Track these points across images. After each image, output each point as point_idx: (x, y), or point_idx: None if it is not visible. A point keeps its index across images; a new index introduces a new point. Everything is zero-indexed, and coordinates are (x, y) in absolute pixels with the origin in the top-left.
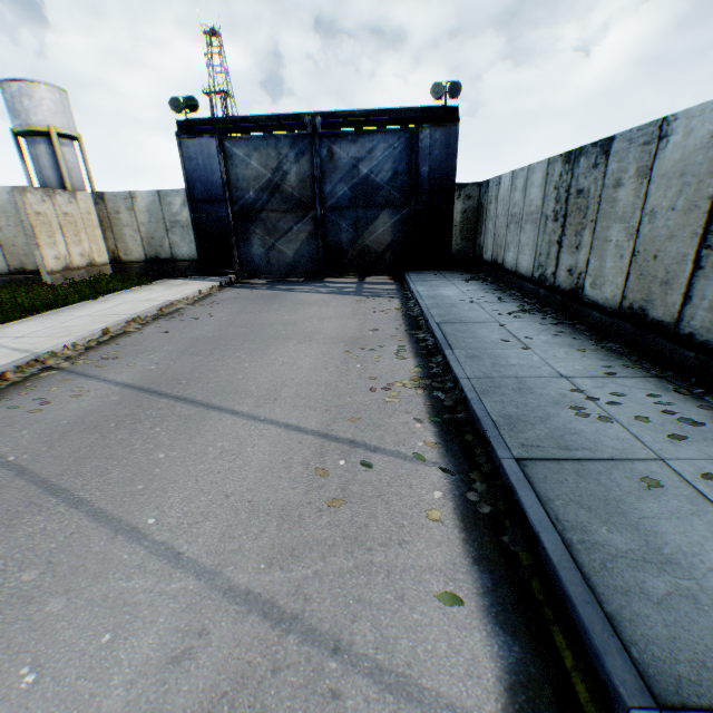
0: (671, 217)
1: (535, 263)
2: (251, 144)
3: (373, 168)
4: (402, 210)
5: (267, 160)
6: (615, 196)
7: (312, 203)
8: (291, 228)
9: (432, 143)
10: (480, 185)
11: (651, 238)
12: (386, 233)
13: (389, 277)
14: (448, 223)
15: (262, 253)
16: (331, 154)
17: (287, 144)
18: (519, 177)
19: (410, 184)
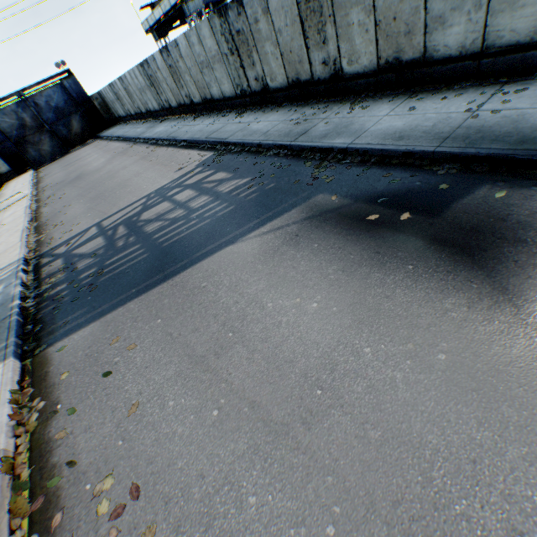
0: (127, 97)
1: (124, 112)
2: (1, 113)
3: (57, 103)
4: (78, 113)
5: (13, 117)
6: (120, 94)
7: (43, 125)
8: (42, 139)
9: (71, 85)
10: (98, 93)
11: (128, 100)
12: (79, 124)
13: (93, 139)
14: (98, 111)
15: (38, 154)
16: (37, 104)
17: (16, 107)
18: (105, 90)
19: (74, 103)
